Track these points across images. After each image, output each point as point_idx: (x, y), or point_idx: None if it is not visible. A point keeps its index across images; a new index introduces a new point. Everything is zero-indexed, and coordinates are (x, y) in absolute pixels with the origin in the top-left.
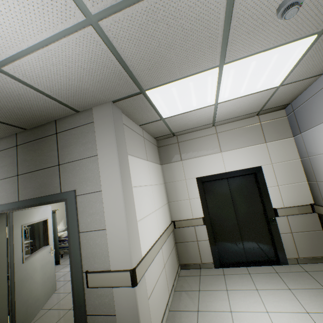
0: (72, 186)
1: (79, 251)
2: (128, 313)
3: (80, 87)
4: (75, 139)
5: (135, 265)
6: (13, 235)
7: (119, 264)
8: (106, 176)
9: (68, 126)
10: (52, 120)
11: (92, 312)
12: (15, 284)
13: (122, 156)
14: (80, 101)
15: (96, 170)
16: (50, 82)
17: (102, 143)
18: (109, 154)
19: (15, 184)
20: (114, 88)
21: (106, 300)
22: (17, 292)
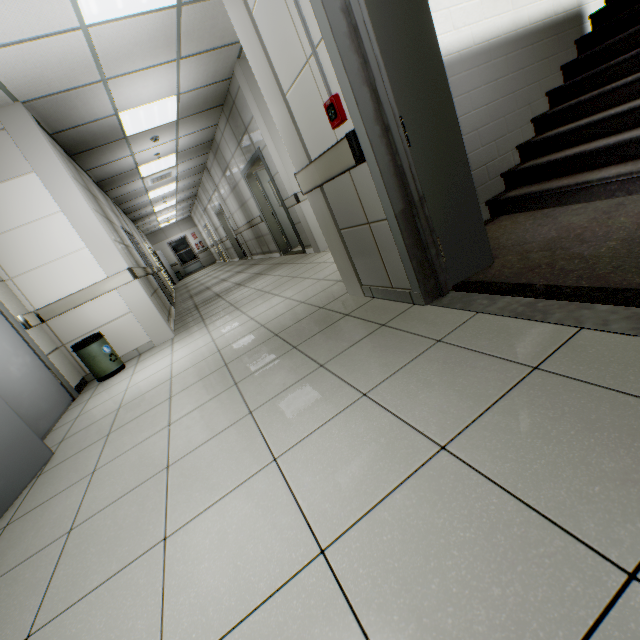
0: (257, 145)
1: (277, 189)
2: (303, 219)
3: (211, 72)
4: (242, 105)
5: (298, 192)
6: (264, 189)
7: (290, 193)
8: (263, 132)
9: (235, 94)
10: (226, 92)
11: (295, 223)
12: (279, 220)
13: (265, 110)
14: (222, 75)
15: (259, 129)
16: (198, 82)
17: (250, 104)
18: (256, 113)
19: (241, 152)
20: (225, 57)
21: (296, 215)
22: (283, 225)
